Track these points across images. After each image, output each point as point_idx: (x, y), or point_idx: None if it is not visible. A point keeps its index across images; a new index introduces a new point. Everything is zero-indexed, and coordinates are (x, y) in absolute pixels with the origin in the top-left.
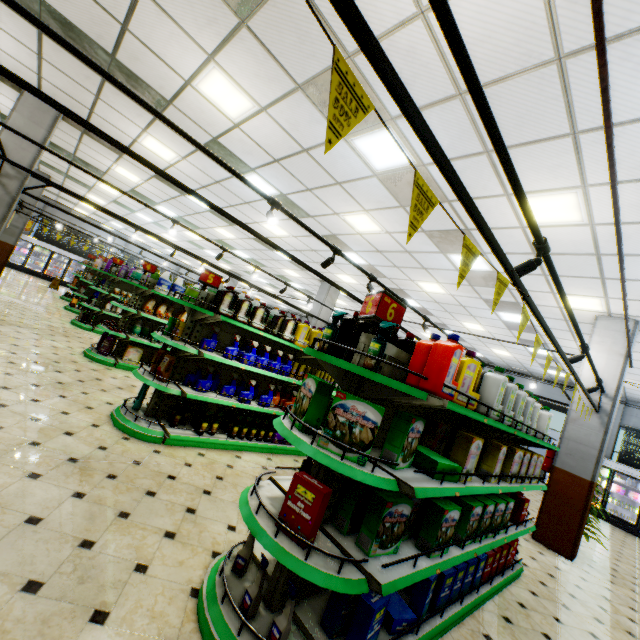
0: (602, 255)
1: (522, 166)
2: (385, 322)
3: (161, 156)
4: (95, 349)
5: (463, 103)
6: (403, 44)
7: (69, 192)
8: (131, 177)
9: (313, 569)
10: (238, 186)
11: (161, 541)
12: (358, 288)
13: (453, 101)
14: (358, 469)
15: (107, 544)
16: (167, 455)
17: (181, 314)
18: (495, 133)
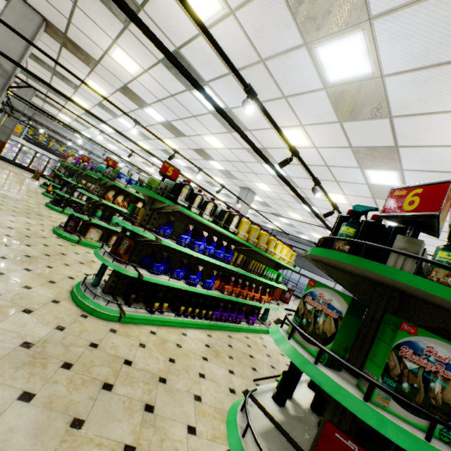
0: None
1: None
2: None
3: (126, 69)
4: (62, 227)
5: None
6: None
7: (44, 83)
8: (99, 91)
9: None
10: (190, 100)
11: None
12: (270, 195)
13: None
14: None
15: None
16: (122, 335)
17: (135, 204)
18: None
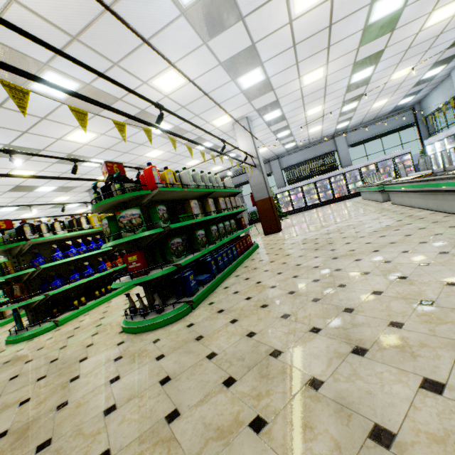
0: (208, 93)
1: (138, 65)
2: (115, 174)
3: None
4: None
5: (80, 42)
6: (15, 19)
7: None
8: None
9: (152, 275)
10: None
11: (92, 337)
12: None
13: (74, 43)
14: (143, 232)
15: (65, 354)
16: (65, 327)
17: None
18: (93, 71)
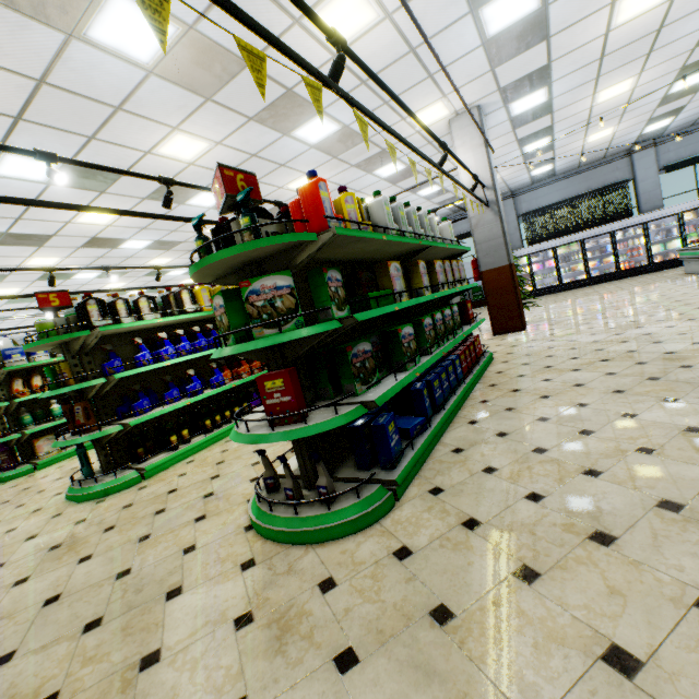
0: (416, 49)
1: None
2: (240, 194)
3: None
4: None
5: None
6: None
7: None
8: None
9: (316, 425)
10: (1, 186)
11: (195, 527)
12: None
13: None
14: (299, 330)
15: (144, 561)
16: (155, 483)
17: None
18: None
